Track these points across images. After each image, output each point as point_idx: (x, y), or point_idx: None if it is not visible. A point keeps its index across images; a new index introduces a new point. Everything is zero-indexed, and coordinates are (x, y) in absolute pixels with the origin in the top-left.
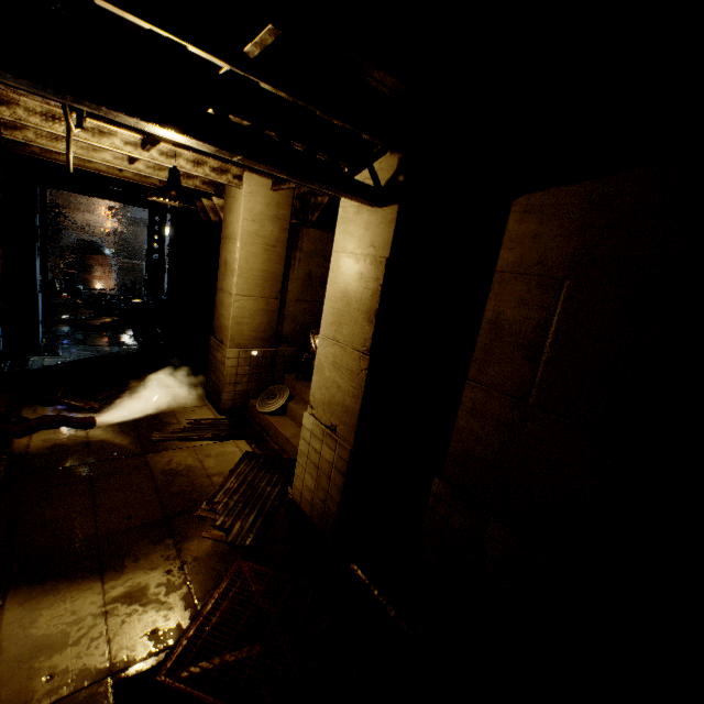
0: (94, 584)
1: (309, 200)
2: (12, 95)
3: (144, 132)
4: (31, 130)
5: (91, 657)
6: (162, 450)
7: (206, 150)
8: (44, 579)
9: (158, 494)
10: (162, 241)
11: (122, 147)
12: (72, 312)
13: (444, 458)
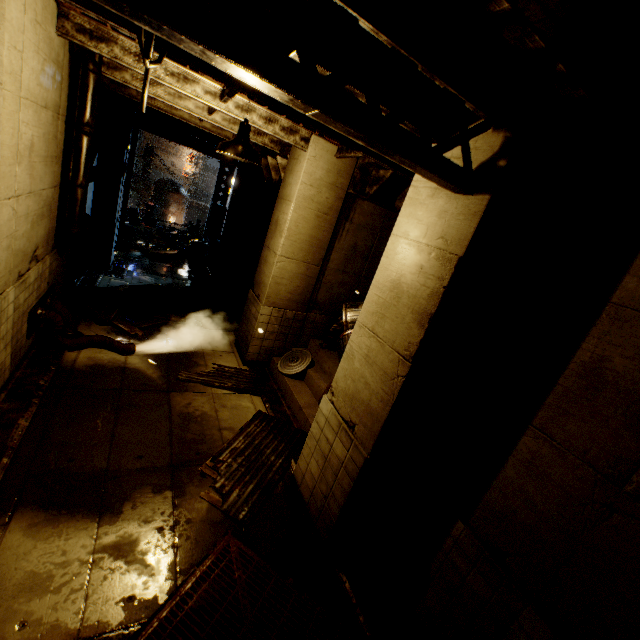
0: (90, 524)
1: (370, 172)
2: (112, 32)
3: (221, 79)
4: (129, 72)
5: (66, 612)
6: (184, 390)
7: (277, 98)
8: (49, 506)
9: (171, 437)
10: (227, 190)
11: (202, 96)
12: (145, 239)
13: (476, 503)
